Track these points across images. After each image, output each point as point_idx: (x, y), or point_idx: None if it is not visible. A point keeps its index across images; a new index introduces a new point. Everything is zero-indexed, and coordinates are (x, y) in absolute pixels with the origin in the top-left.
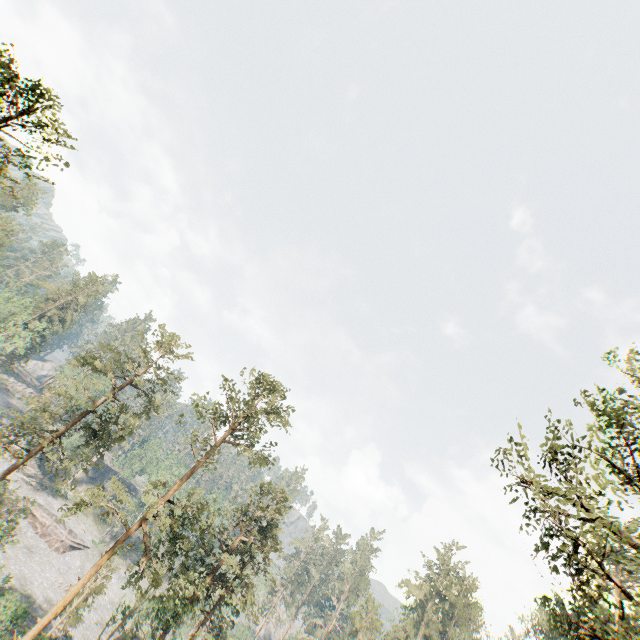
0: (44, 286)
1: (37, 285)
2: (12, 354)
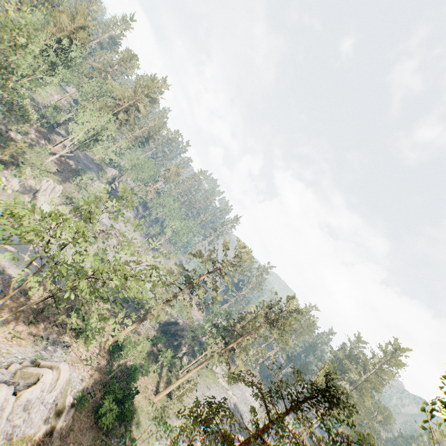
0: (115, 92)
1: (111, 91)
2: (93, 137)
